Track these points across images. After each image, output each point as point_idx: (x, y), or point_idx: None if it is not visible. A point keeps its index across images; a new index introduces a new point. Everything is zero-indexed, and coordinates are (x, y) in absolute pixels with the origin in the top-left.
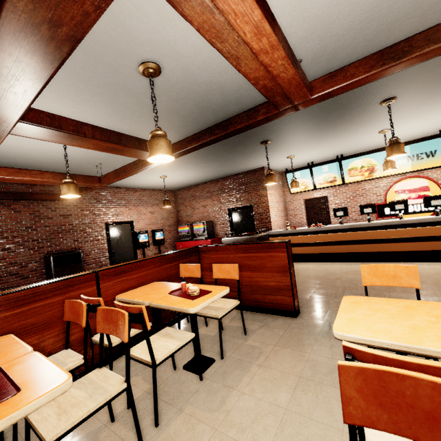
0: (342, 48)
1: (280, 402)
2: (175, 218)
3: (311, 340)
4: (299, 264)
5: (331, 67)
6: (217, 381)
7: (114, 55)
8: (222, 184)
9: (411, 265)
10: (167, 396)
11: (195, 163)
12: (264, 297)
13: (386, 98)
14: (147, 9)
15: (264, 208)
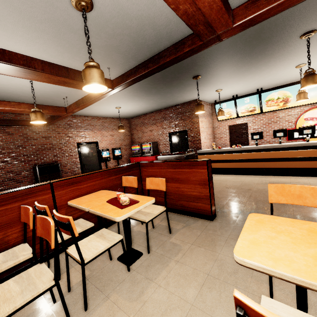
0: None
1: (188, 297)
2: (129, 139)
3: (222, 241)
4: (221, 176)
5: None
6: (141, 273)
7: None
8: (164, 113)
9: None
10: (100, 283)
11: (141, 96)
12: (188, 203)
13: (306, 32)
14: None
15: (196, 132)
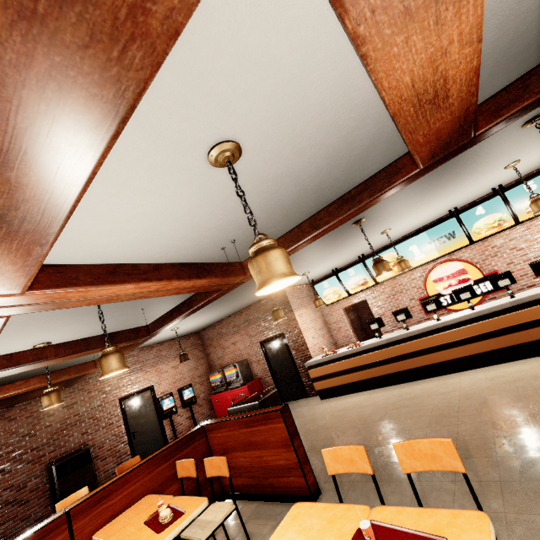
0: (265, 224)
1: None
2: (205, 364)
3: None
4: (349, 397)
5: (269, 232)
6: None
7: None
8: (246, 314)
9: (359, 447)
10: None
11: (201, 310)
12: (278, 480)
13: (354, 222)
14: None
15: (296, 333)
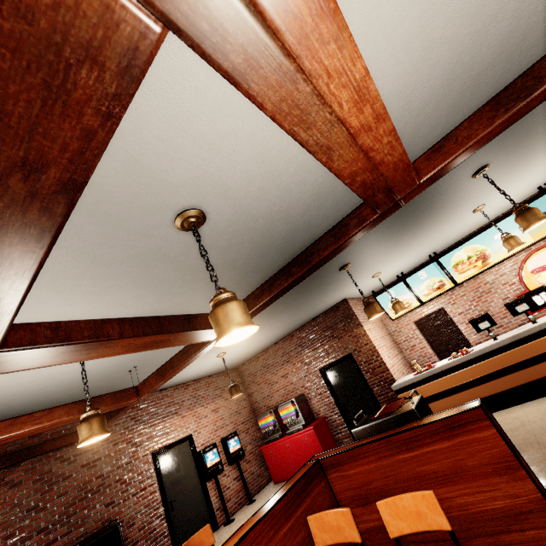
0: (423, 123)
1: None
2: (248, 406)
3: None
4: None
5: (413, 150)
6: None
7: (139, 215)
8: (298, 337)
9: None
10: None
11: (260, 323)
12: (498, 540)
13: (477, 169)
14: (179, 141)
15: (369, 352)
